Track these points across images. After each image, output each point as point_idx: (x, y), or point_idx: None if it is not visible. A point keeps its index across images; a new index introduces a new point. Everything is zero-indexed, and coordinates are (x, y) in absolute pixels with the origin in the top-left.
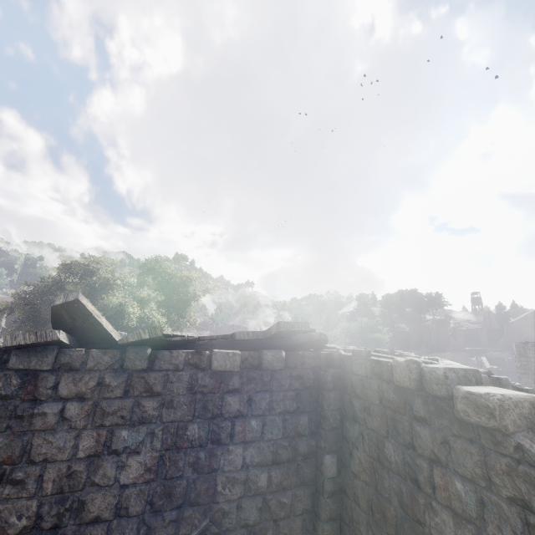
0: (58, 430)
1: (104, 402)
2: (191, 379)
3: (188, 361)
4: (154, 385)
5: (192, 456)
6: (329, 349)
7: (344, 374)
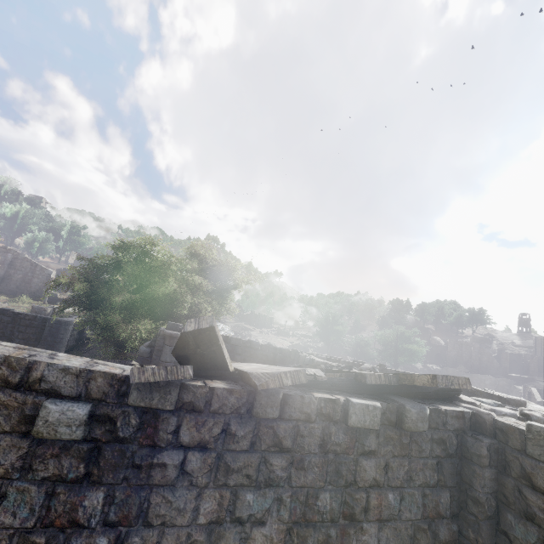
0: (178, 486)
1: (228, 455)
2: (323, 434)
3: (321, 410)
4: (283, 439)
5: (322, 533)
6: (472, 407)
7: (505, 449)
